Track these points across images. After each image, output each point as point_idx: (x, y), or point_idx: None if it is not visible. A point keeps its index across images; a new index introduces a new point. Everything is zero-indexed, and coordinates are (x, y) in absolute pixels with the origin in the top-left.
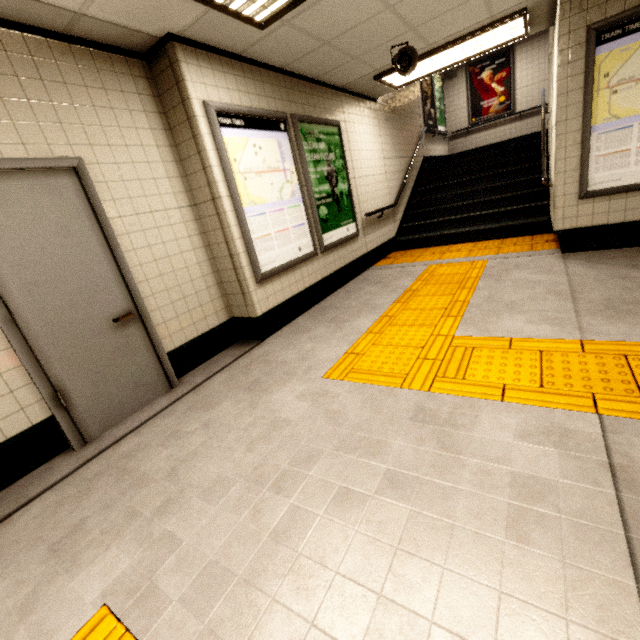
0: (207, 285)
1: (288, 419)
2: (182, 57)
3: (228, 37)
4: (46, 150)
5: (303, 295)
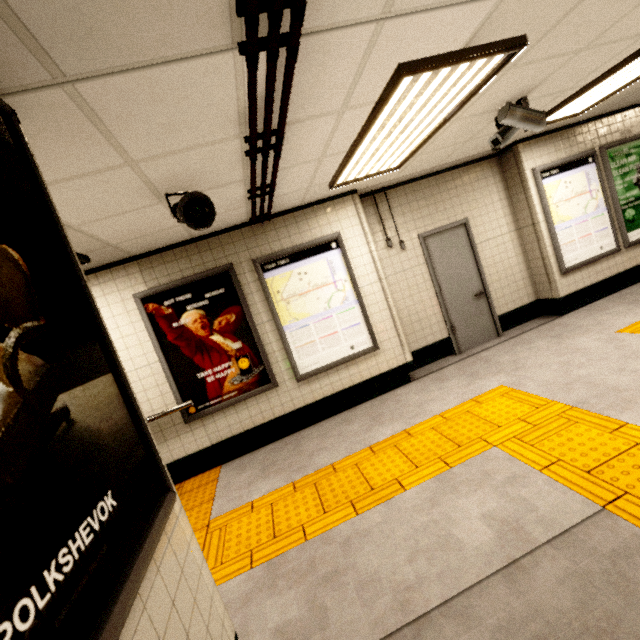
0: (522, 278)
1: (585, 348)
2: (521, 150)
3: (552, 126)
4: (454, 218)
5: (602, 284)
